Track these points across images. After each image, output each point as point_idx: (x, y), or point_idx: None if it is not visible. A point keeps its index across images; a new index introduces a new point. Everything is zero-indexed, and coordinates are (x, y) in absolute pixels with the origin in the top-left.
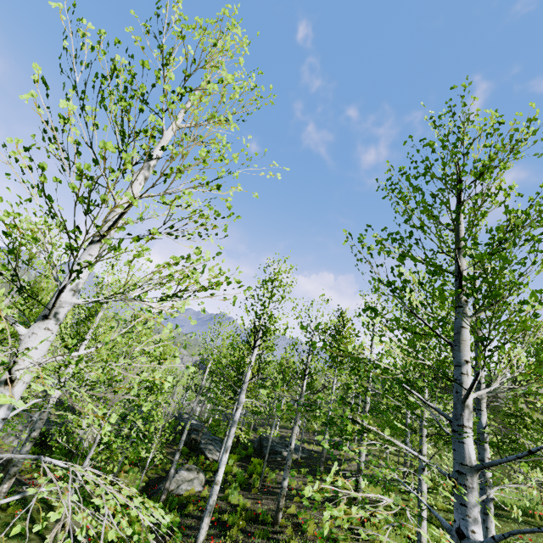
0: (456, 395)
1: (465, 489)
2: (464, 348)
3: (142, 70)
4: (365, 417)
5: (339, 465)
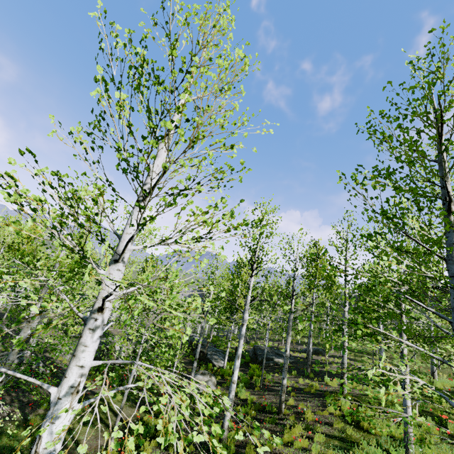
0: (453, 301)
1: None
2: None
3: (171, 58)
4: (374, 323)
5: (322, 367)
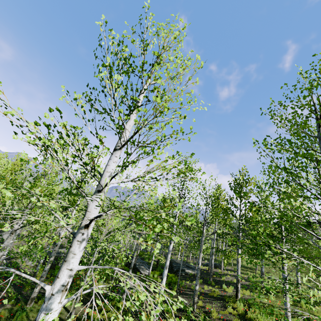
0: None
1: None
2: None
3: (153, 56)
4: (281, 245)
5: (220, 277)
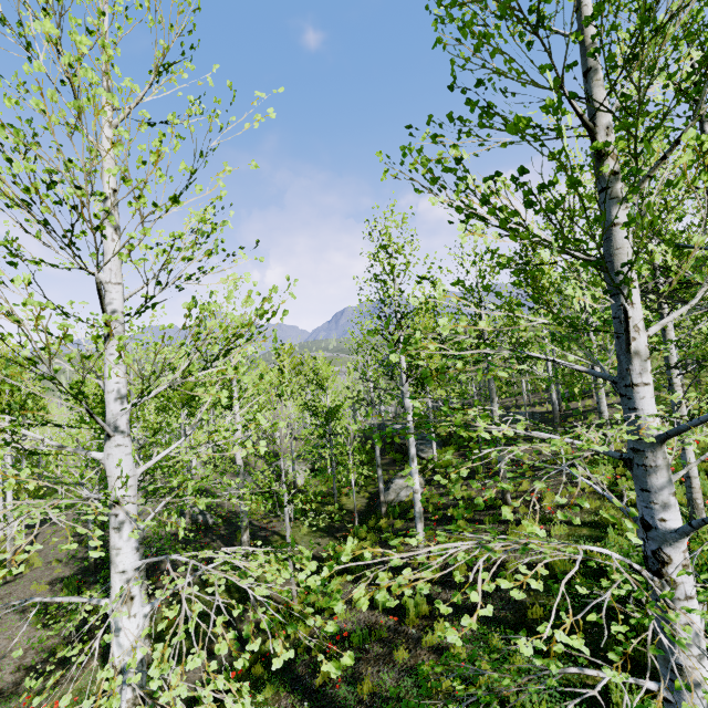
0: (617, 343)
1: (645, 471)
2: (620, 261)
3: None
4: (485, 417)
5: (584, 419)
